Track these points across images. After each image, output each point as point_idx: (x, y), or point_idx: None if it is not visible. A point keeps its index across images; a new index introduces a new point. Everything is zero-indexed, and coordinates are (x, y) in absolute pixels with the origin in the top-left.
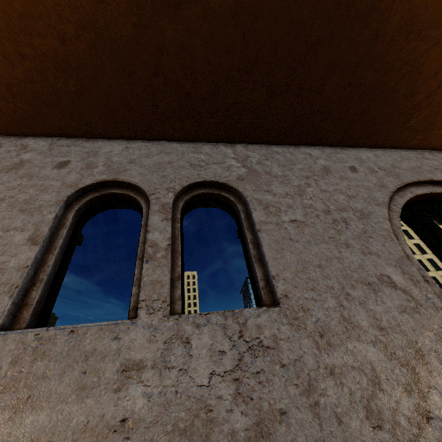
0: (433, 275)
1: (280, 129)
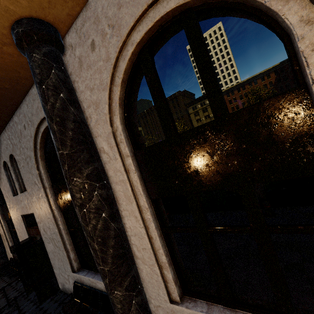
0: None
1: (0, 121)
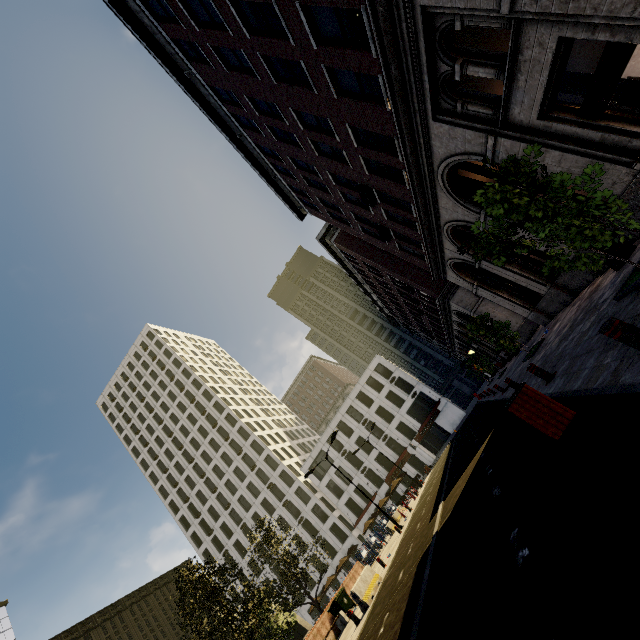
0: (289, 463)
1: None
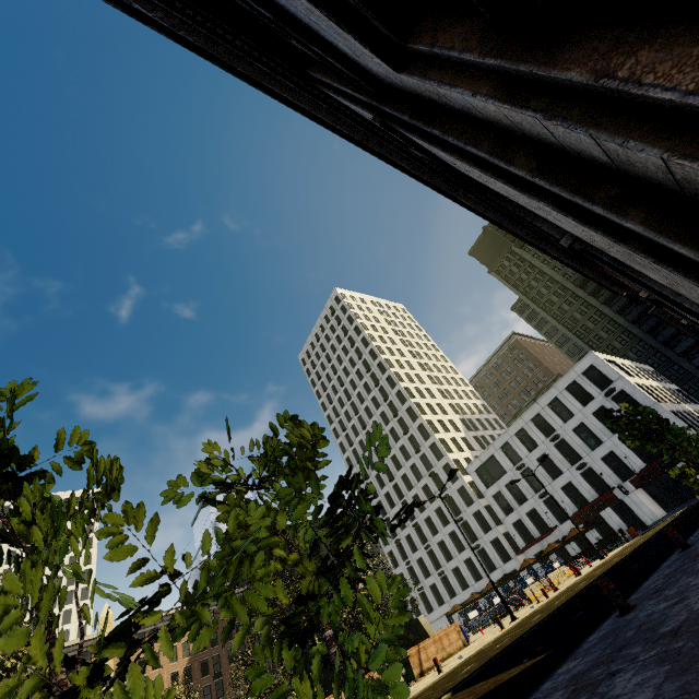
0: (456, 458)
1: None
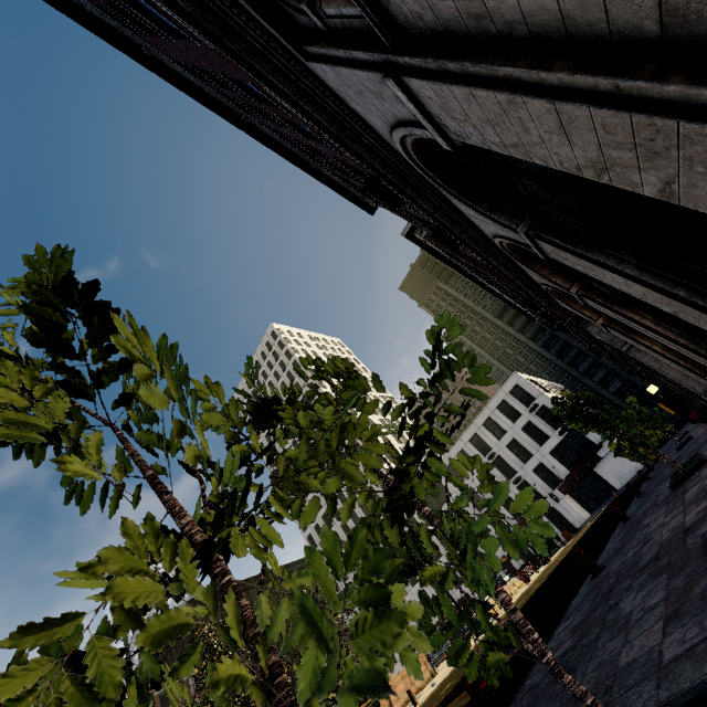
0: None
1: None
